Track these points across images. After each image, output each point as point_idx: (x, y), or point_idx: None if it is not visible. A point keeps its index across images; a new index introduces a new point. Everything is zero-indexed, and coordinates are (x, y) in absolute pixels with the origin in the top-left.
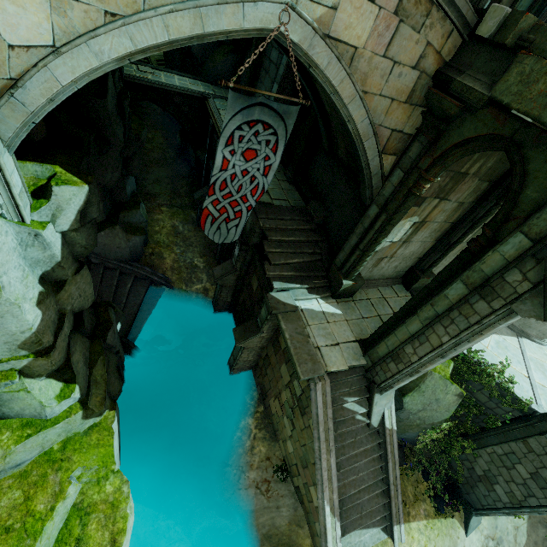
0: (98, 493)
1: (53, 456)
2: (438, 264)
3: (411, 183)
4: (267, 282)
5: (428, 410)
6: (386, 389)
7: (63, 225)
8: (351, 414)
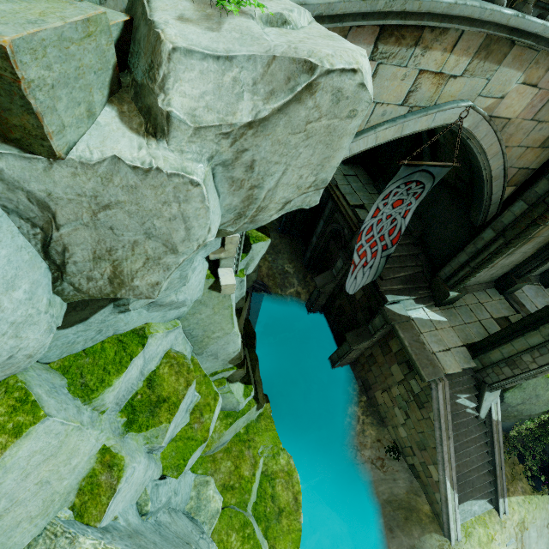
0: (276, 465)
1: (242, 438)
2: (535, 271)
3: (536, 215)
4: (378, 295)
5: (527, 404)
6: (497, 388)
7: (250, 269)
8: (464, 408)
